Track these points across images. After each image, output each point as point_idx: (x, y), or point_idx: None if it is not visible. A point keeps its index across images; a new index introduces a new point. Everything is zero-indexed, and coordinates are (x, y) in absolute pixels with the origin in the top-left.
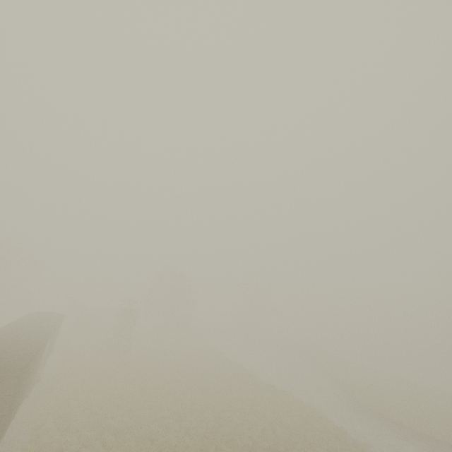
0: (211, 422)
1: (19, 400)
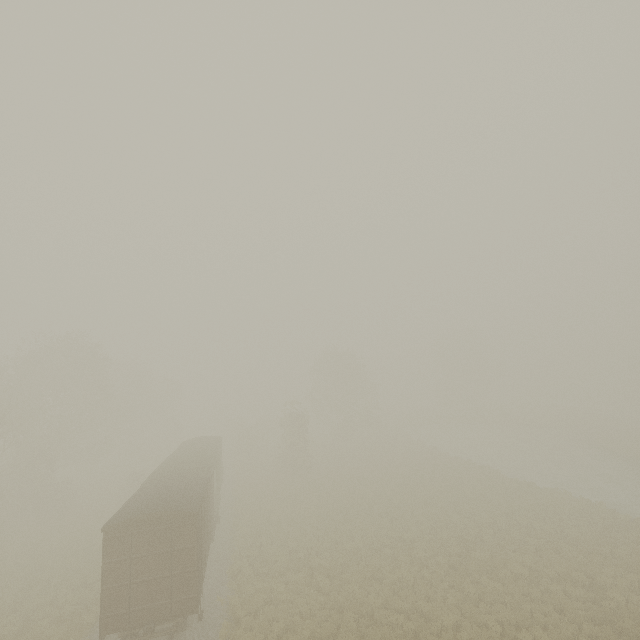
0: (454, 547)
1: (205, 549)
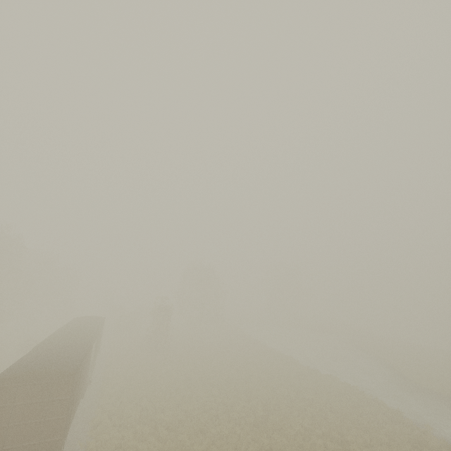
0: (259, 411)
1: (75, 402)
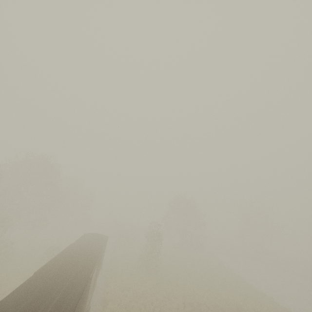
0: None
1: None
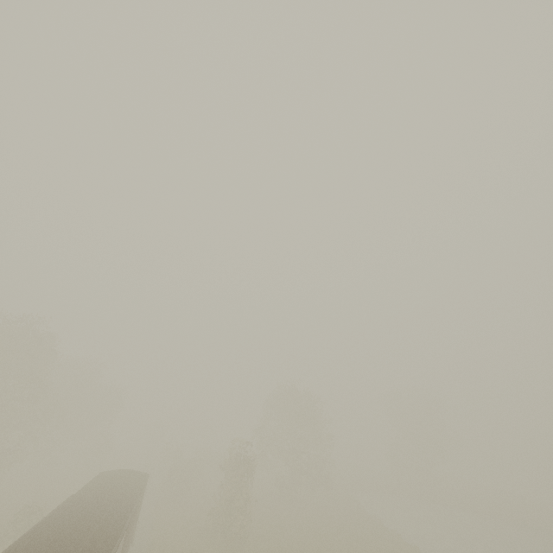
0: None
1: None
